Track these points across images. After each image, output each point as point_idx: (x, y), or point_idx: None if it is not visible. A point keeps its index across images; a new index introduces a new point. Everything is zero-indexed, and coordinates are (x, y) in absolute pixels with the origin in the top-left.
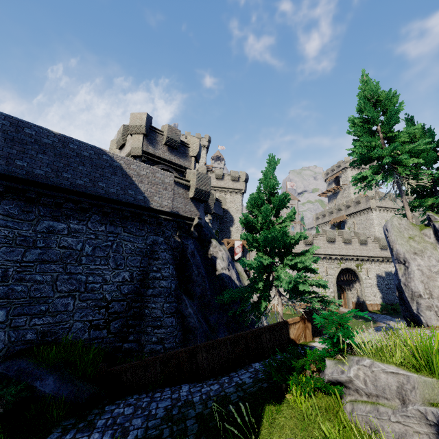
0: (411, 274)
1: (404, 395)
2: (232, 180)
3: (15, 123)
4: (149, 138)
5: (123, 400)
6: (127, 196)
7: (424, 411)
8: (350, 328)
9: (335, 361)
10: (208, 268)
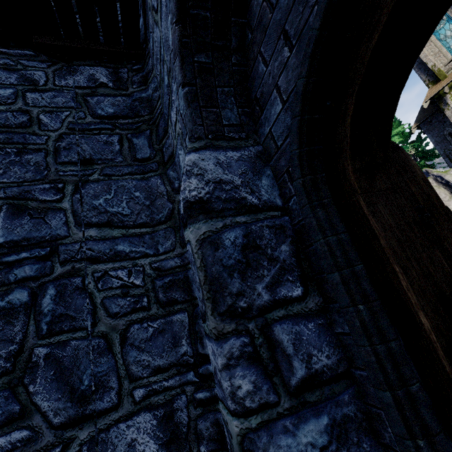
0: None
1: None
2: None
3: None
4: None
5: None
6: None
7: None
8: None
9: None
10: None
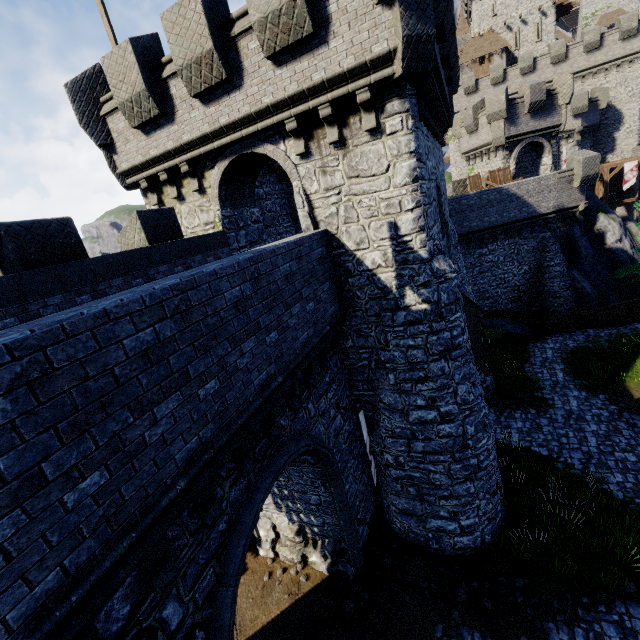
0: None
1: None
2: (623, 39)
3: (452, 202)
4: (509, 118)
5: (552, 335)
6: (521, 214)
7: None
8: None
9: None
10: (595, 244)
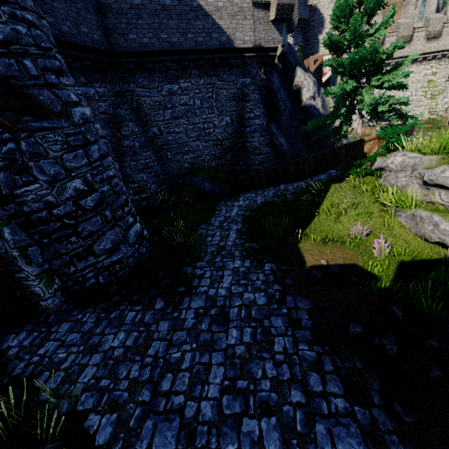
0: None
1: (415, 167)
2: None
3: None
4: None
5: (247, 192)
6: (213, 41)
7: (420, 172)
8: (402, 136)
9: (382, 157)
10: (294, 101)
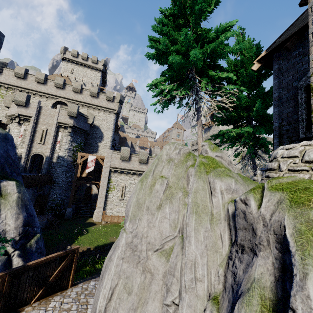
0: (114, 253)
1: None
2: (107, 100)
3: None
4: None
5: None
6: None
7: None
8: None
9: None
10: None
